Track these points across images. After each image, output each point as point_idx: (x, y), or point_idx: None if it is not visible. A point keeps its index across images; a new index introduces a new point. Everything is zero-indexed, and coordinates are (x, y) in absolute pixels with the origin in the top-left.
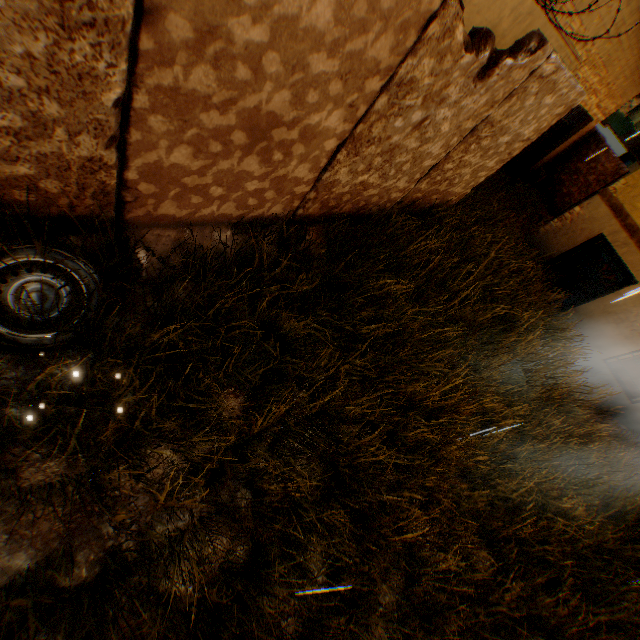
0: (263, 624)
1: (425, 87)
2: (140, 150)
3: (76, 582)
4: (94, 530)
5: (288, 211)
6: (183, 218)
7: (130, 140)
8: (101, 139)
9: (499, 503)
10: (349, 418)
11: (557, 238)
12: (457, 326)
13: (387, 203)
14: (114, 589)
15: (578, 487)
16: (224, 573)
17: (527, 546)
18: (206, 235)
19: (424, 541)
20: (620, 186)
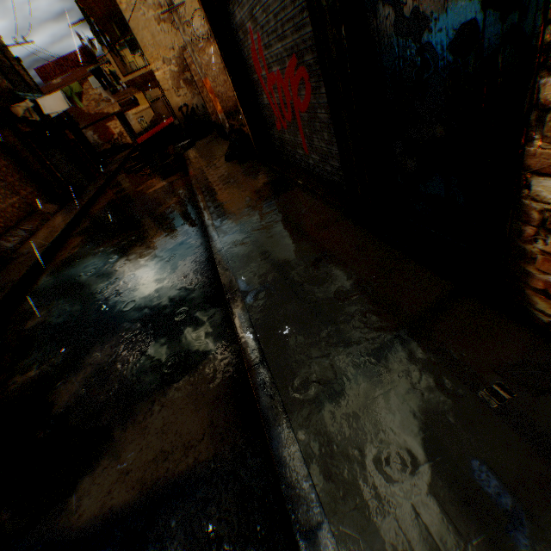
0: None
1: None
2: None
3: None
4: None
5: None
6: None
7: None
8: None
9: None
10: None
11: None
12: None
13: None
14: None
15: None
16: None
17: None
18: None
19: None
20: None
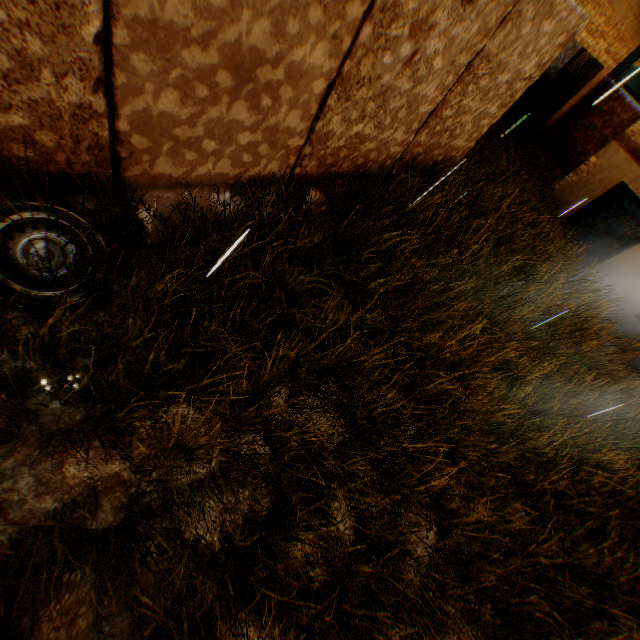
0: (289, 566)
1: (410, 13)
2: (127, 96)
3: (103, 527)
4: (116, 477)
5: (285, 170)
6: (180, 178)
7: (116, 84)
8: (87, 83)
9: (531, 458)
10: (363, 371)
11: (574, 193)
12: (471, 281)
13: (387, 160)
14: (139, 531)
15: (617, 442)
16: (248, 524)
17: (565, 500)
18: (205, 197)
19: (452, 494)
20: (638, 128)
